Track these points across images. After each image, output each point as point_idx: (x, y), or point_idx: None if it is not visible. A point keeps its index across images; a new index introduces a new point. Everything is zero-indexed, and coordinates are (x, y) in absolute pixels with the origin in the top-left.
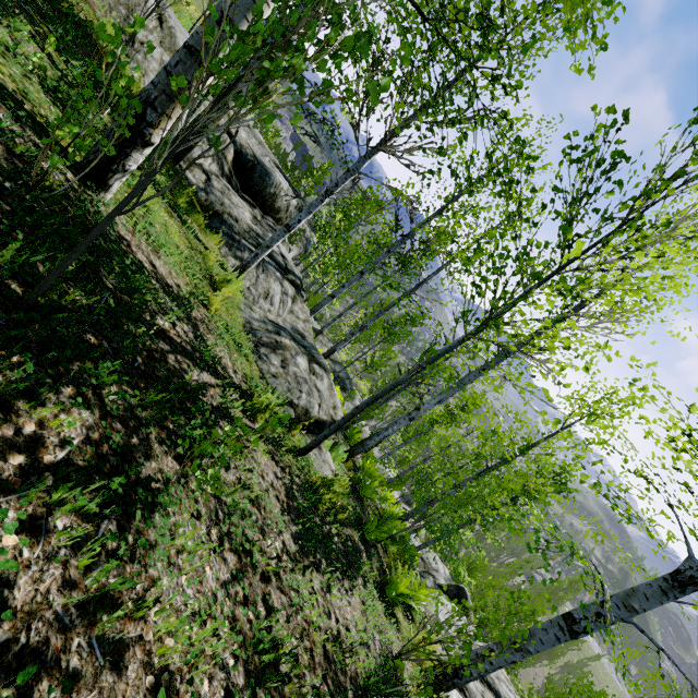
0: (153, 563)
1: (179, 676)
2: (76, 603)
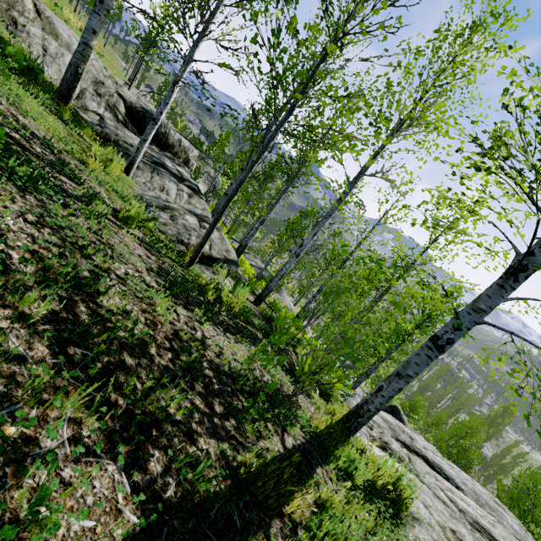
0: None
1: None
2: None
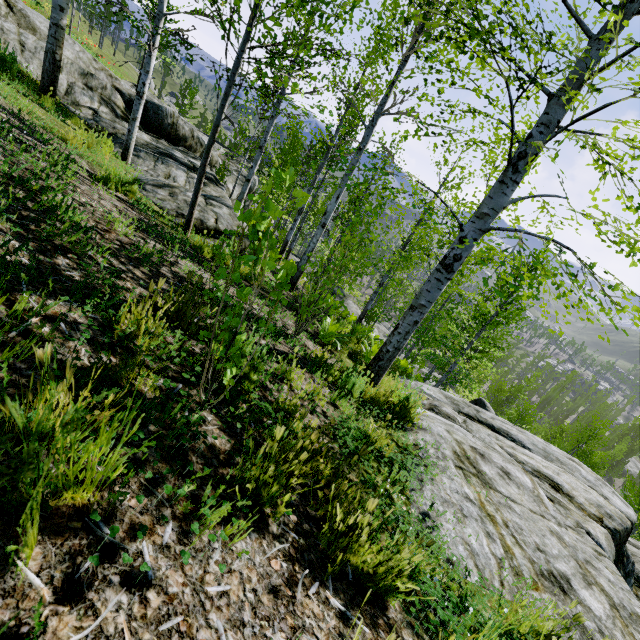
0: None
1: None
2: None
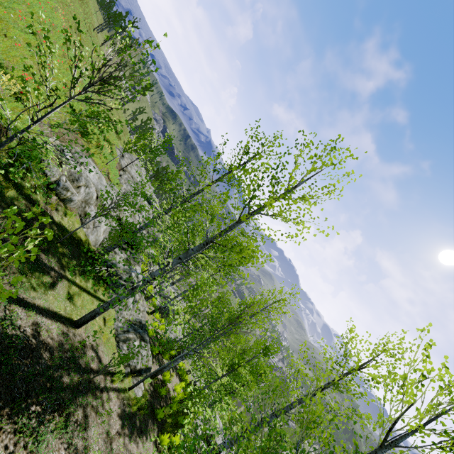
0: (91, 440)
1: None
2: (83, 448)
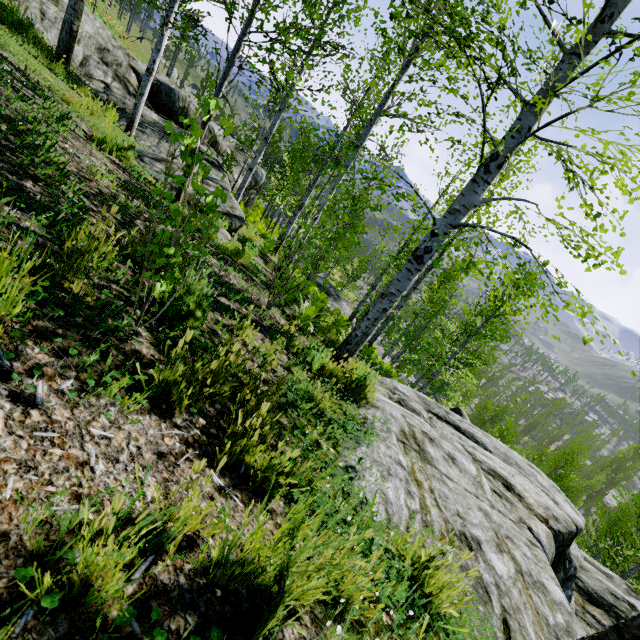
0: None
1: None
2: None
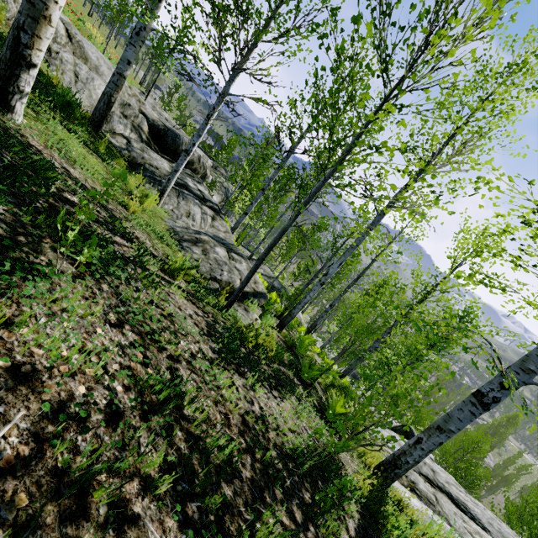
0: (29, 305)
1: (47, 375)
2: None
